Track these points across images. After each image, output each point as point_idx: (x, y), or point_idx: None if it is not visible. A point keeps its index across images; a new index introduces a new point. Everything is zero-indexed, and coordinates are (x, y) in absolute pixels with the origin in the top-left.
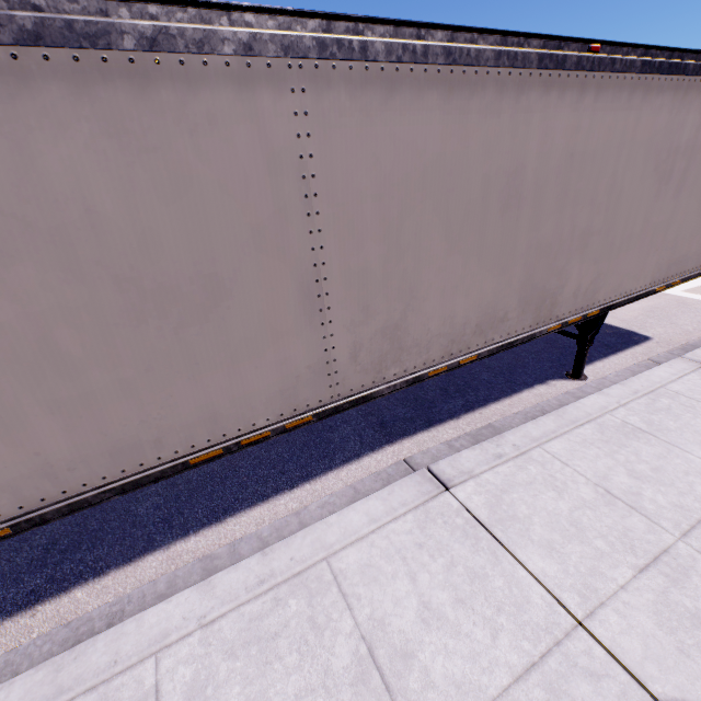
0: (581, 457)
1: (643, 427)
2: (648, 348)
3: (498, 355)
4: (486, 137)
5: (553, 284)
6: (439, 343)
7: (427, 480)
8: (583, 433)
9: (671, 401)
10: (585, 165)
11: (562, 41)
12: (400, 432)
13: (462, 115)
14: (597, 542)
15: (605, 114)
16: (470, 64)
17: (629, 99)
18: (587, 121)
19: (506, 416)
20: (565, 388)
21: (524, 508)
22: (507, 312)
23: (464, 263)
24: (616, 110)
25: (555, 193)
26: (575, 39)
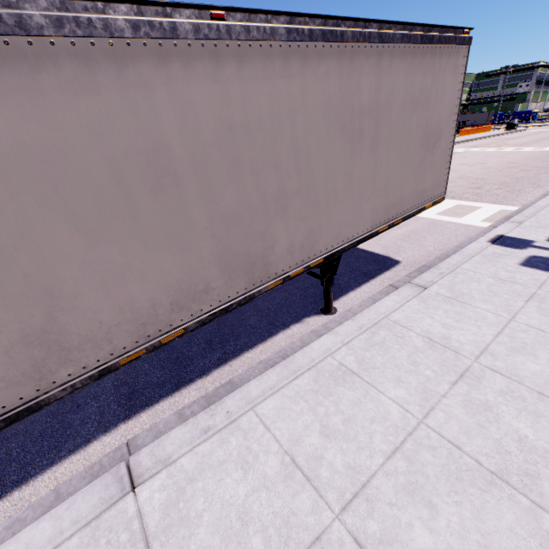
0: (285, 416)
1: (354, 368)
2: (395, 273)
3: (273, 295)
4: (90, 117)
5: (259, 247)
6: (125, 330)
7: (117, 480)
8: (299, 384)
9: (388, 332)
10: (254, 135)
11: (167, 6)
12: (144, 402)
13: (33, 95)
14: (255, 540)
15: (259, 83)
16: (11, 32)
17: (285, 66)
18: (238, 91)
19: (249, 368)
20: (316, 324)
21: (200, 502)
22: (210, 283)
23: (123, 250)
24: (272, 78)
25: (225, 165)
26: (184, 5)
